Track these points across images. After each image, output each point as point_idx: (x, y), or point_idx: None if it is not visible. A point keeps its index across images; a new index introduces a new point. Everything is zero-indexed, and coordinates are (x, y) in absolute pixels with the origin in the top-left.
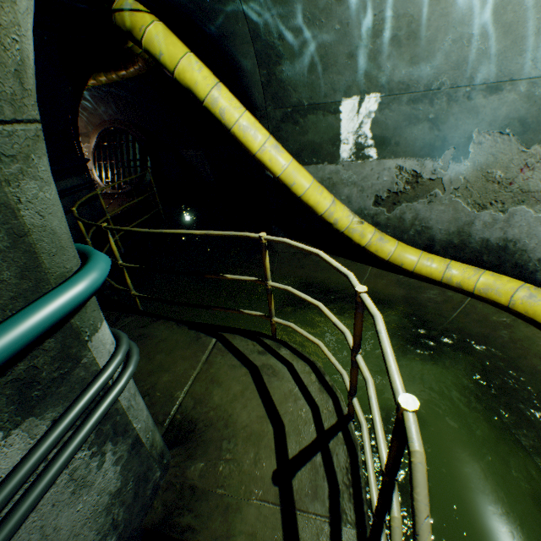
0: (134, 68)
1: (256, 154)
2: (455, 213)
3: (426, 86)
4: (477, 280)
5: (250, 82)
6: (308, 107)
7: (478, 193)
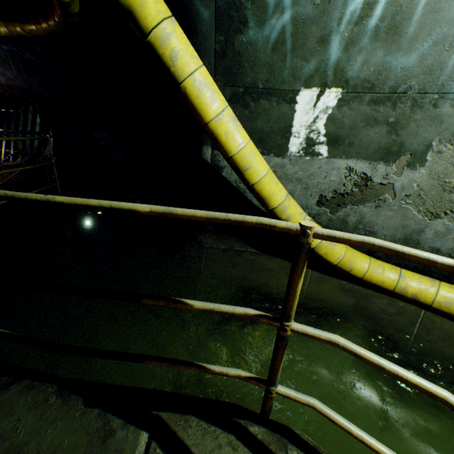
0: (47, 23)
1: (210, 122)
2: (403, 220)
3: (392, 88)
4: (436, 292)
5: (202, 47)
6: (262, 91)
7: (432, 202)
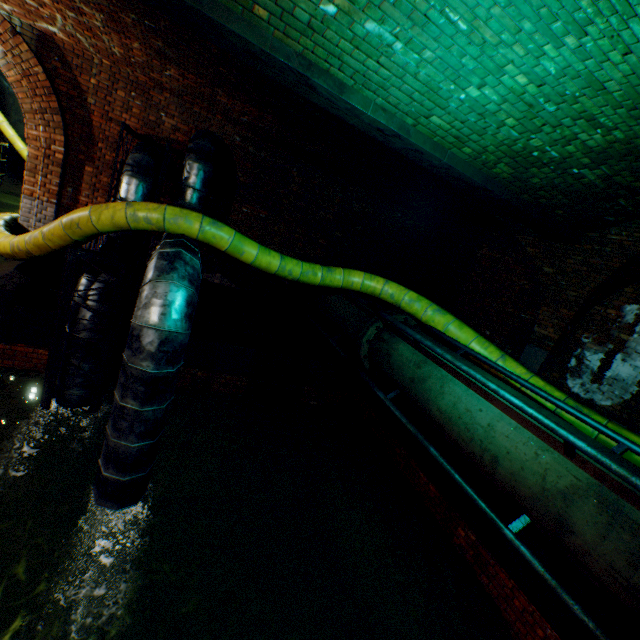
0: None
1: None
2: None
3: None
4: None
5: (5, 100)
6: None
7: None
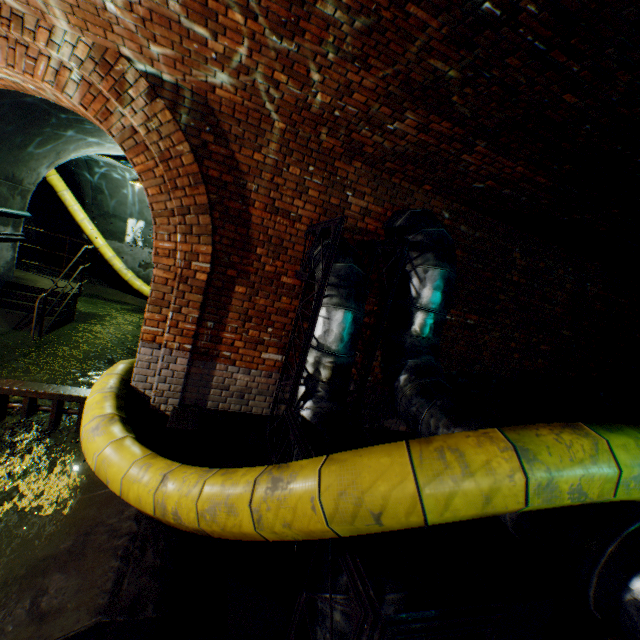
0: None
1: (79, 222)
2: None
3: None
4: None
5: (87, 195)
6: (114, 216)
7: None
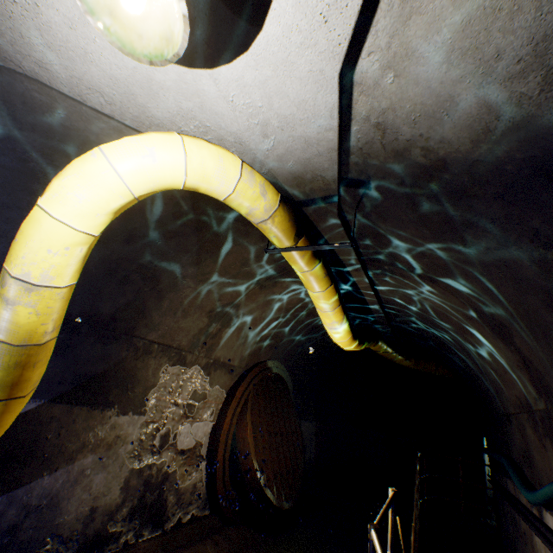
0: (413, 363)
1: None
2: None
3: None
4: None
5: None
6: None
7: None
